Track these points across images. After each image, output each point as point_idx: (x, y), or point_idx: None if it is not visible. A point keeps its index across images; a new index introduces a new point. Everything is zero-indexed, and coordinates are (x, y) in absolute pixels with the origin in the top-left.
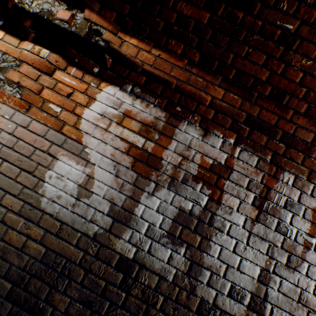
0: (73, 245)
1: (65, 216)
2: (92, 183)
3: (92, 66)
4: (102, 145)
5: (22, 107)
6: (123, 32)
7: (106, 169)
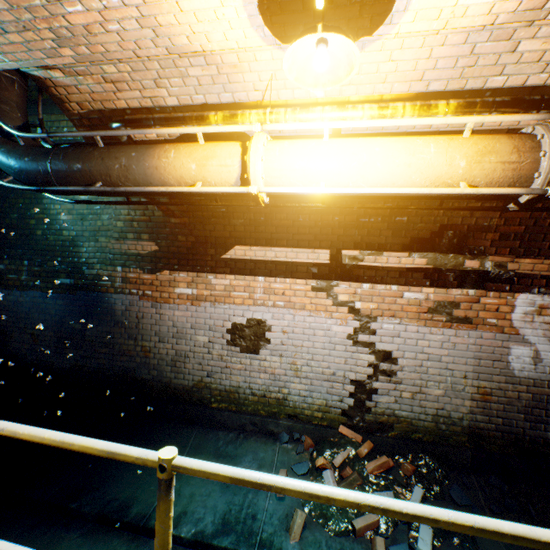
0: (545, 388)
1: (532, 375)
2: (538, 354)
3: (504, 287)
4: (533, 331)
5: (472, 328)
6: (517, 258)
7: (543, 343)
